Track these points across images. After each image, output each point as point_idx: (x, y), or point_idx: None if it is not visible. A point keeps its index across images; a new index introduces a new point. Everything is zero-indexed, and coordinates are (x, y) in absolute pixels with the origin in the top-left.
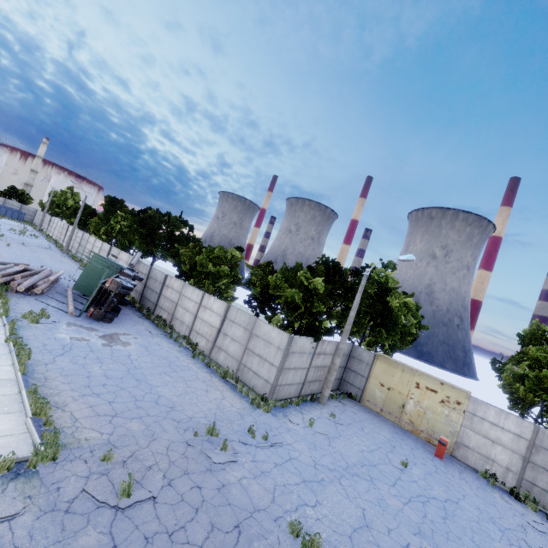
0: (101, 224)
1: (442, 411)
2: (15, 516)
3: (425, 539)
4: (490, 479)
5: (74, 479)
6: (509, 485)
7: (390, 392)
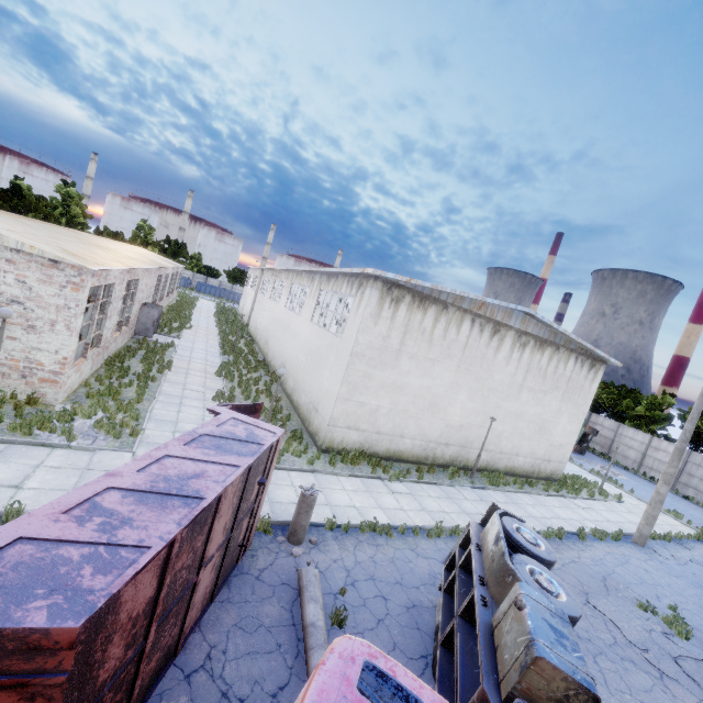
0: None
1: None
2: None
3: None
4: None
5: None
6: None
7: None
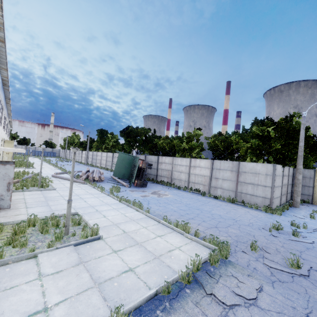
0: (99, 145)
1: None
2: (260, 288)
3: None
4: None
5: (253, 262)
6: None
7: None
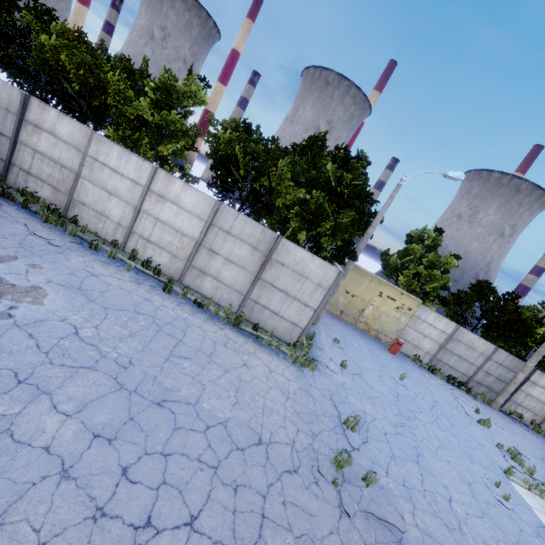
0: None
1: (395, 315)
2: None
3: (476, 462)
4: (416, 361)
5: None
6: (424, 362)
7: (353, 299)
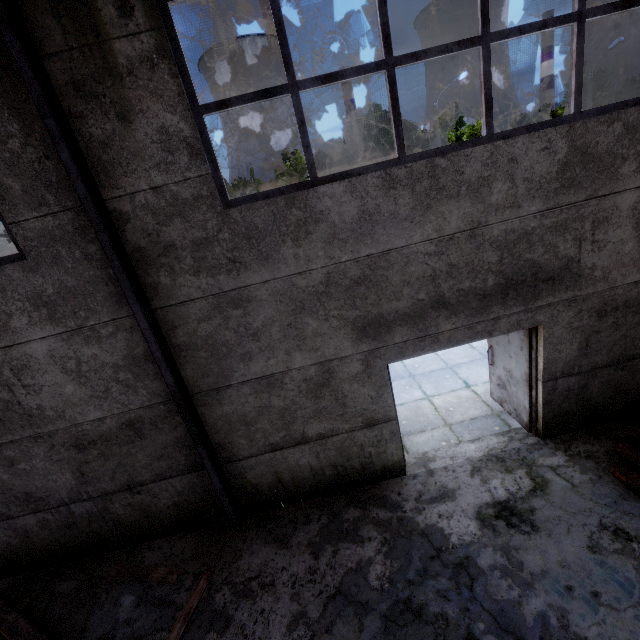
0: None
1: None
2: None
3: None
4: None
5: None
6: None
7: None
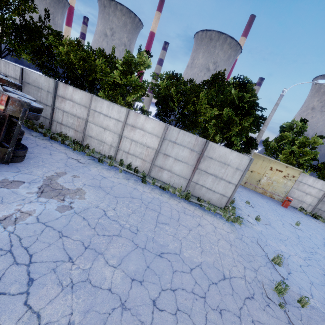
0: None
1: (283, 181)
2: None
3: None
4: (302, 210)
5: None
6: (307, 211)
7: (252, 173)
